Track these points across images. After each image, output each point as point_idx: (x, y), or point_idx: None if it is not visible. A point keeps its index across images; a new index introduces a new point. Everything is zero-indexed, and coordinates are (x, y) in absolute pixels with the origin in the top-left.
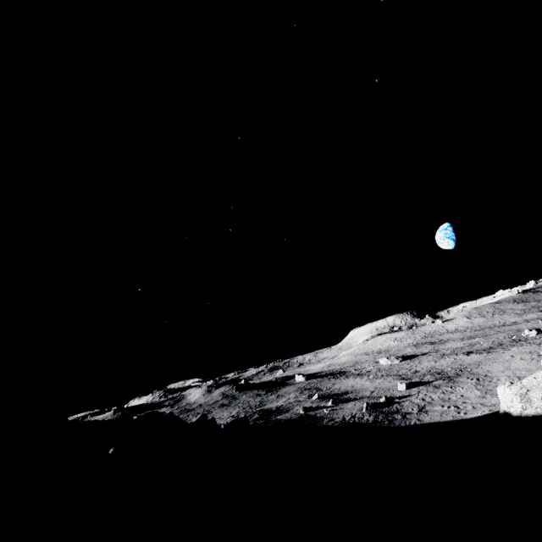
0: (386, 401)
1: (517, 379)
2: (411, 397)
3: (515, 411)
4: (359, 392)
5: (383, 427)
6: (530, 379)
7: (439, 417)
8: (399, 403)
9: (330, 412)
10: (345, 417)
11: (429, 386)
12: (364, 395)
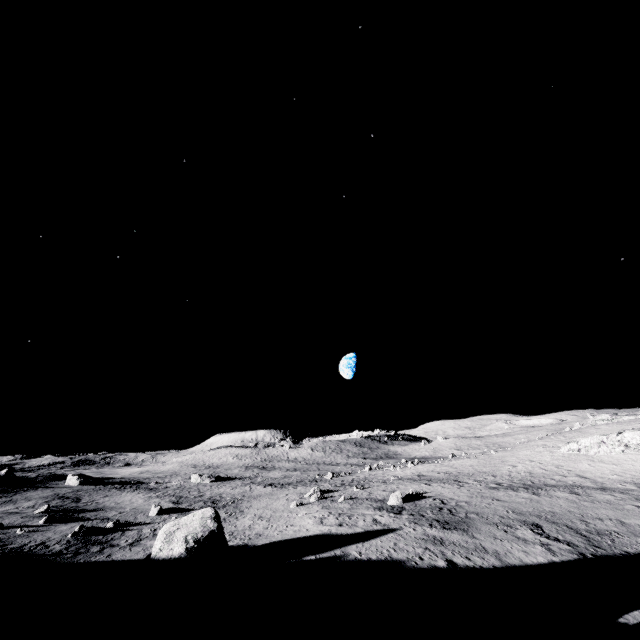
0: (113, 527)
1: (257, 519)
2: (147, 525)
3: (154, 551)
4: (108, 511)
5: (51, 561)
6: (189, 516)
7: (134, 553)
8: (124, 531)
9: (23, 534)
10: (29, 544)
11: (183, 515)
12: (104, 516)
